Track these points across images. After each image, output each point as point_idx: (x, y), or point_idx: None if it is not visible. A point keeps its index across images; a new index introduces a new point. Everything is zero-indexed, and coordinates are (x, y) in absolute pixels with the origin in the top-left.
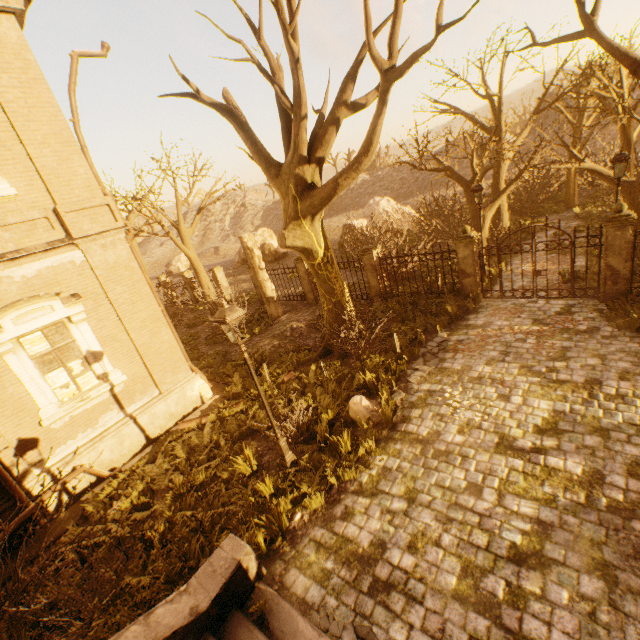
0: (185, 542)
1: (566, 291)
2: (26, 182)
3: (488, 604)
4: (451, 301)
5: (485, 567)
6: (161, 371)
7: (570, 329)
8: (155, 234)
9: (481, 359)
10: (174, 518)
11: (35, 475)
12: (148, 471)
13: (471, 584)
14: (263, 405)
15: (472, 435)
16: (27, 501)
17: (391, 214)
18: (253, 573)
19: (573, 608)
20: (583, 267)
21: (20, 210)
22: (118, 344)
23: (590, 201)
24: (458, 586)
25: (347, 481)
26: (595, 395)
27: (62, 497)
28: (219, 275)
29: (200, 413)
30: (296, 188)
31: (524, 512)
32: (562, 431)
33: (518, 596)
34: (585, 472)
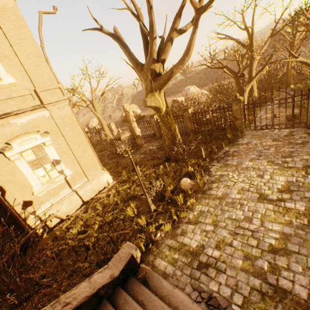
0: (104, 247)
1: (289, 125)
2: (20, 77)
3: (259, 272)
4: (229, 133)
5: (256, 255)
6: (88, 169)
7: (292, 143)
8: (81, 106)
9: (246, 159)
10: (98, 236)
11: (32, 218)
12: (84, 216)
13: (250, 263)
14: (138, 185)
15: (245, 194)
16: (29, 230)
17: (196, 93)
18: (139, 260)
19: (305, 274)
20: (297, 113)
21: (18, 90)
22: (67, 156)
23: (299, 82)
24: (243, 264)
25: (182, 218)
26: (309, 173)
27: (45, 228)
28: (112, 126)
29: (107, 189)
30: (151, 76)
31: (275, 229)
32: (292, 190)
33: (275, 268)
34: (306, 209)
